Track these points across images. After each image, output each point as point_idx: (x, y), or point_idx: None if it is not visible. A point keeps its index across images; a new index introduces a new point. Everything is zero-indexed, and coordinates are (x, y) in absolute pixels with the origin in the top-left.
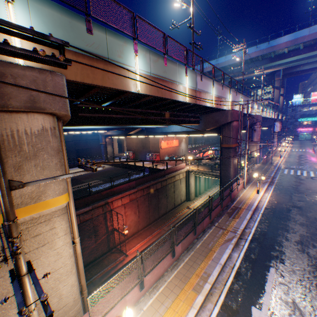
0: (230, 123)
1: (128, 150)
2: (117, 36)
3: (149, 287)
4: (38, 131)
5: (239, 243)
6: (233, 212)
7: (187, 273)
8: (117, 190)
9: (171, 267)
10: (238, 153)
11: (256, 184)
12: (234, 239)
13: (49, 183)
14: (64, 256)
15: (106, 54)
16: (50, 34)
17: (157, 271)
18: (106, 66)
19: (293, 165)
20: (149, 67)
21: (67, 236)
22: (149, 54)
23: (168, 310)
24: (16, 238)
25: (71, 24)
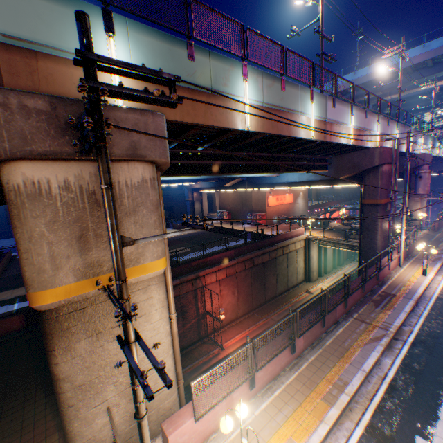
0: (377, 168)
1: (221, 209)
2: (222, 59)
3: (261, 387)
4: (138, 182)
5: (394, 345)
6: (381, 300)
7: (314, 376)
8: (210, 261)
9: (290, 366)
10: (390, 213)
11: (420, 260)
12: (385, 339)
13: (147, 243)
14: (161, 332)
15: (209, 84)
16: (161, 70)
17: (271, 368)
18: (208, 98)
19: None
20: (262, 94)
21: (164, 308)
22: (262, 77)
23: (288, 420)
24: (126, 300)
25: (170, 51)
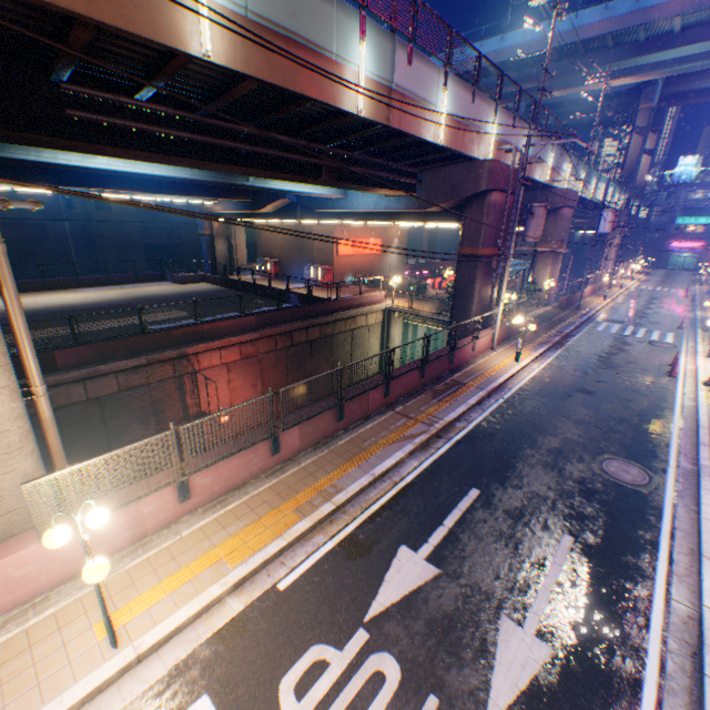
0: (484, 196)
1: (266, 256)
2: None
3: (209, 501)
4: None
5: (432, 445)
6: (445, 390)
7: (298, 484)
8: (211, 332)
9: (269, 472)
10: (496, 273)
11: (523, 344)
12: (422, 436)
13: None
14: None
15: None
16: None
17: (231, 475)
18: None
19: (625, 316)
20: None
21: None
22: None
23: (231, 539)
24: None
25: None
